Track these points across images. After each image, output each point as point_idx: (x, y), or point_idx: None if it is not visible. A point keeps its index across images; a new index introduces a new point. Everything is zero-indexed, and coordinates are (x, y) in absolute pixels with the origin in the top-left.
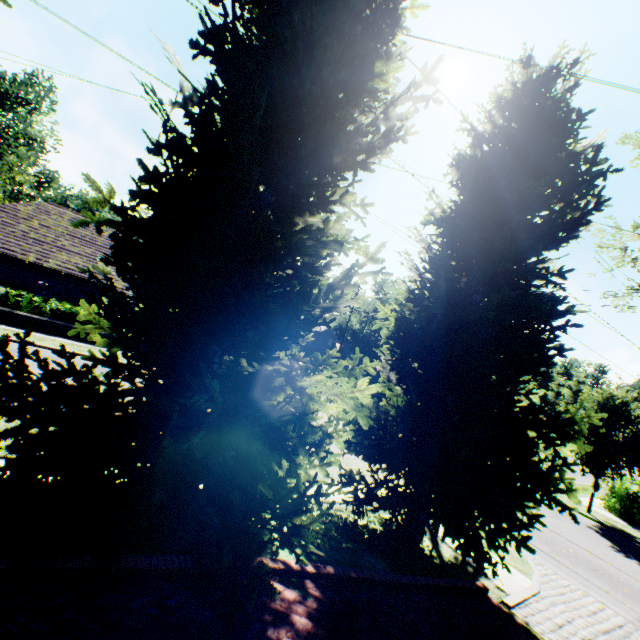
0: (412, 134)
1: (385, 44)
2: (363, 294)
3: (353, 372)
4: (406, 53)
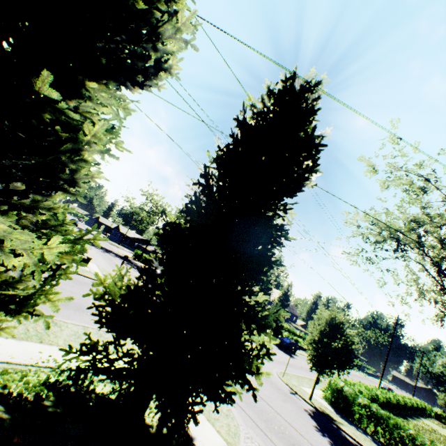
0: (177, 69)
1: (170, 1)
2: (97, 173)
3: (78, 241)
4: (198, 25)
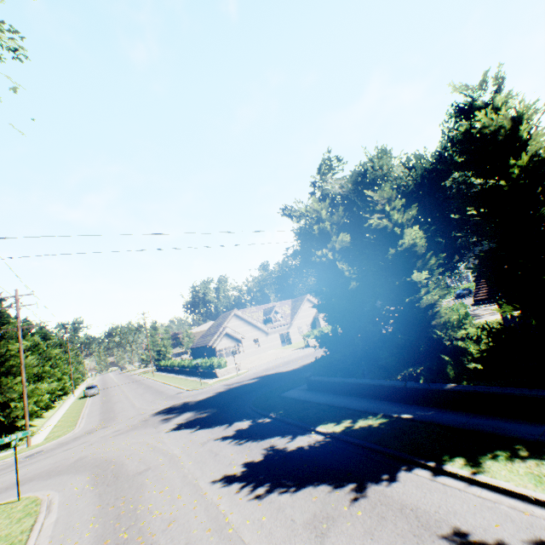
0: None
1: None
2: None
3: None
4: None
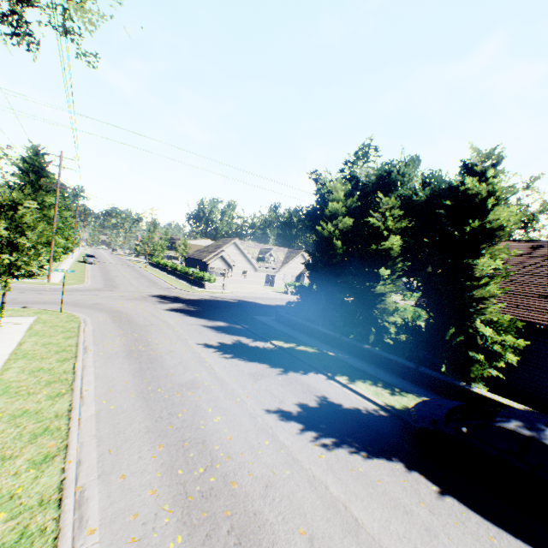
0: None
1: None
2: None
3: None
4: None
